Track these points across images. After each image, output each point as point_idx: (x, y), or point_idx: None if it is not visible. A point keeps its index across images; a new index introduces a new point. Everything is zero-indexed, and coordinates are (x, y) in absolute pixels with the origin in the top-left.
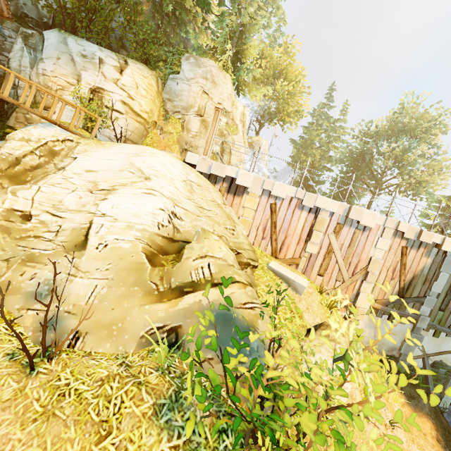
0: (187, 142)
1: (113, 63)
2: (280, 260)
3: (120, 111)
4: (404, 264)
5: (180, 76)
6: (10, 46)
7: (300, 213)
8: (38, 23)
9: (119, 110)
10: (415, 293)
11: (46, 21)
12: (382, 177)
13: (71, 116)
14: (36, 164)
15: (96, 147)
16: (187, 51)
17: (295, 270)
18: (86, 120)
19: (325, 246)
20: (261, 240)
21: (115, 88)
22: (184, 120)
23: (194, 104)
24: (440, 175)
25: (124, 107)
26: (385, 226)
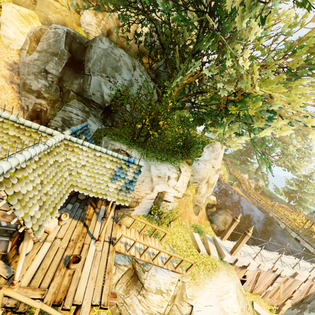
0: (198, 200)
1: (174, 176)
2: (253, 293)
3: (171, 201)
4: (308, 290)
5: (200, 158)
6: (77, 122)
7: (270, 275)
8: (100, 106)
9: (170, 201)
10: (308, 299)
11: (106, 105)
12: (270, 154)
13: (143, 210)
14: (169, 310)
15: (197, 290)
16: (208, 142)
17: (259, 297)
18: (150, 209)
19: (277, 287)
20: (246, 286)
21: (172, 190)
22: (198, 187)
23: (206, 177)
24: (304, 162)
25: (174, 199)
26: (308, 278)
